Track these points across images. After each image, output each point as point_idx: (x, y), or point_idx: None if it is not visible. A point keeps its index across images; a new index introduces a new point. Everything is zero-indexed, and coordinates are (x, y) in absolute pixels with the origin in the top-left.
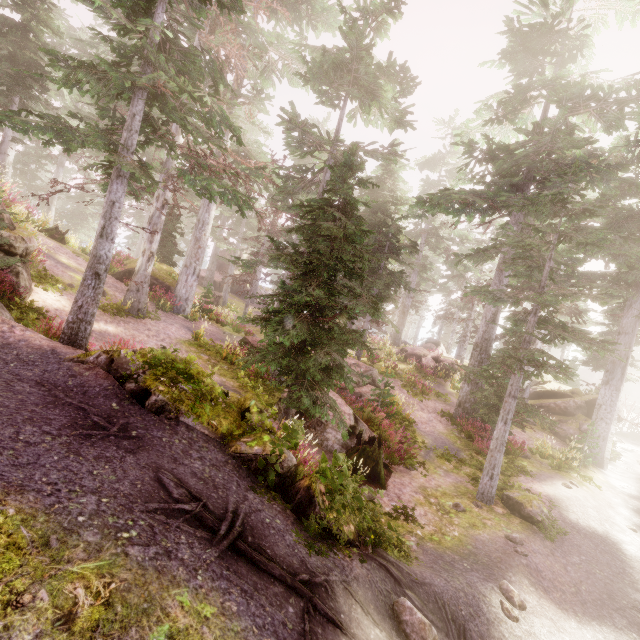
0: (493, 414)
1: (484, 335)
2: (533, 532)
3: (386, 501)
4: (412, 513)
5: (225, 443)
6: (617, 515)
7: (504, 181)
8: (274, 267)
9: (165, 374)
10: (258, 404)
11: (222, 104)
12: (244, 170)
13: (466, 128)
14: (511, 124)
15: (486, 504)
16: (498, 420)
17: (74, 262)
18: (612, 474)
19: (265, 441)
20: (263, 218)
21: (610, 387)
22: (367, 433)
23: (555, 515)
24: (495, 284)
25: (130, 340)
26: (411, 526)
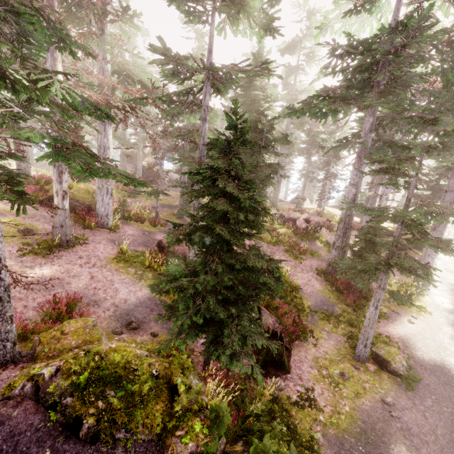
0: (358, 278)
1: (347, 212)
2: (398, 385)
3: (292, 387)
4: (313, 396)
5: (162, 440)
6: (445, 336)
7: (363, 77)
8: (173, 187)
9: (92, 392)
10: (184, 379)
11: (90, 32)
12: (128, 101)
13: (319, 9)
14: (368, 13)
15: (362, 363)
16: (370, 305)
17: (0, 203)
18: (433, 291)
19: (197, 432)
20: (156, 124)
21: (436, 232)
22: (269, 318)
23: (411, 364)
24: (355, 170)
25: (65, 277)
26: (314, 412)
